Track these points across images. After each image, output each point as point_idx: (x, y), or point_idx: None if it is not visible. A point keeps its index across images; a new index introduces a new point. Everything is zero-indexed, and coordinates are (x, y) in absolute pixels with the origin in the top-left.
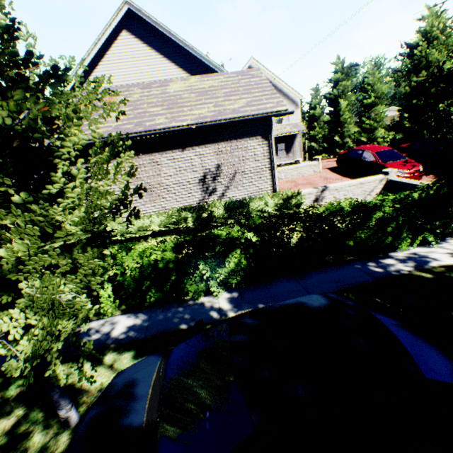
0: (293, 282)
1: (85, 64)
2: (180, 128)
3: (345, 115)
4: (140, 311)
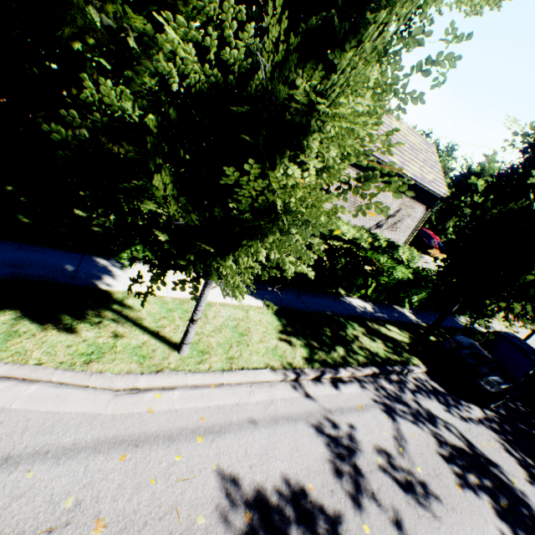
0: (430, 314)
1: None
2: (407, 177)
3: None
4: (367, 301)
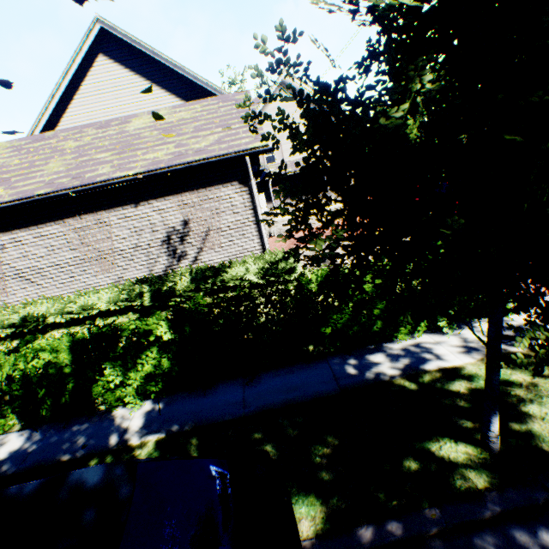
0: (238, 388)
1: (55, 100)
2: (123, 179)
3: (413, 133)
4: (41, 426)
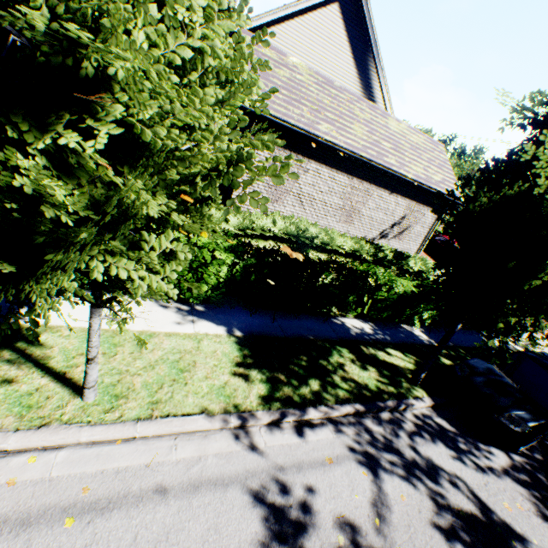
0: None
1: (286, 11)
2: (407, 179)
3: None
4: (367, 320)
